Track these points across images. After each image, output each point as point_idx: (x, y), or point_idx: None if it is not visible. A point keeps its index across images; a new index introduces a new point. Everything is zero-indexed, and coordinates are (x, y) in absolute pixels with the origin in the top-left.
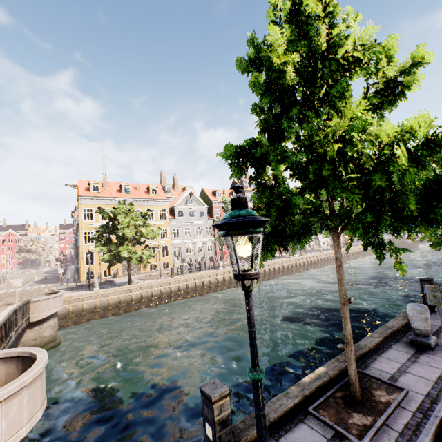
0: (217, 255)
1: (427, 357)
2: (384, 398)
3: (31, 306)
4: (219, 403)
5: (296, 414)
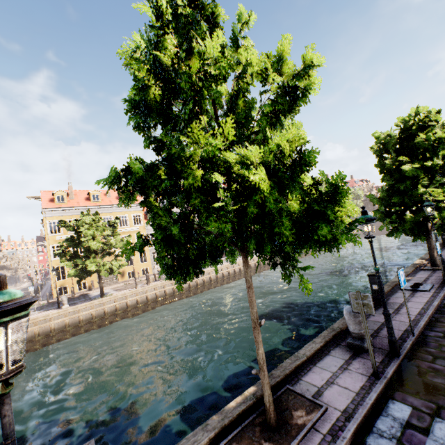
0: None
1: (359, 362)
2: (301, 419)
3: None
4: None
5: None
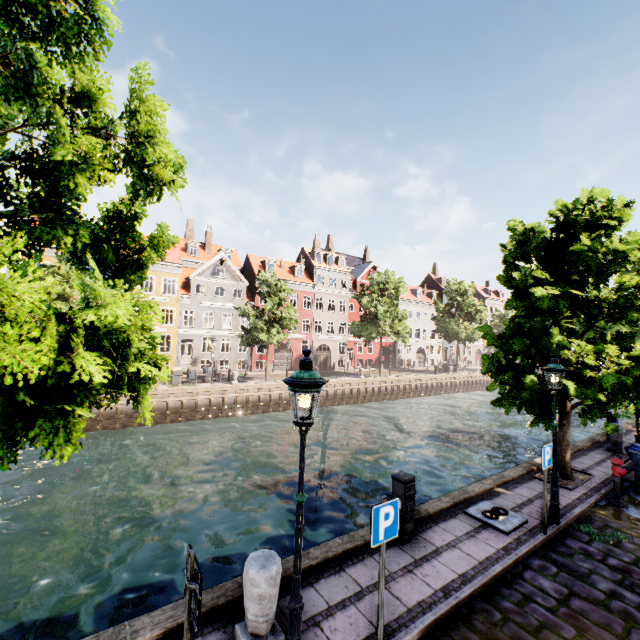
0: (253, 360)
1: None
2: None
3: None
4: None
5: None
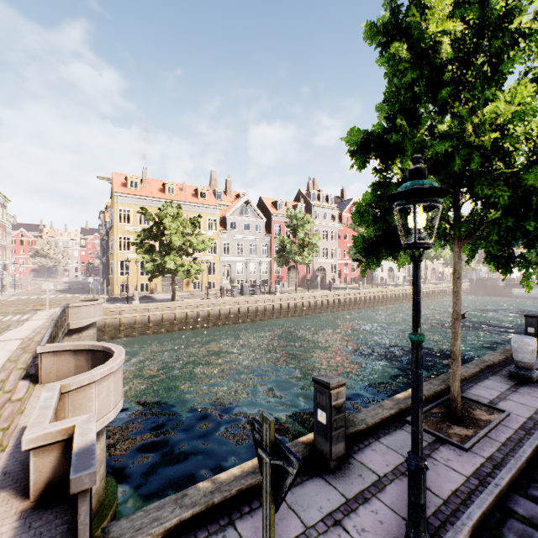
0: (273, 280)
1: (528, 389)
2: (484, 417)
3: (70, 311)
4: (336, 390)
5: (393, 423)
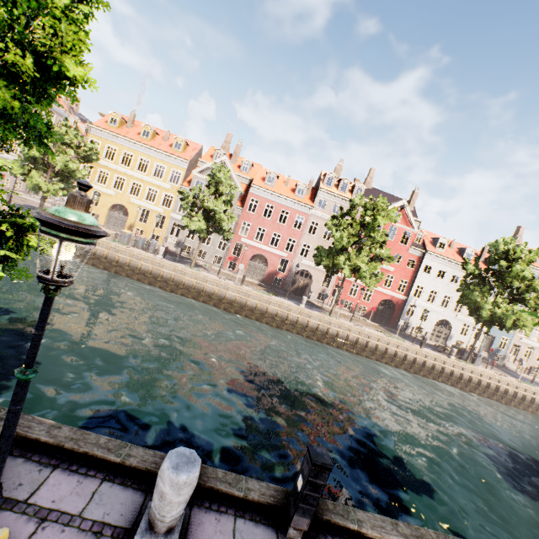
0: (227, 259)
1: None
2: None
3: None
4: None
5: None
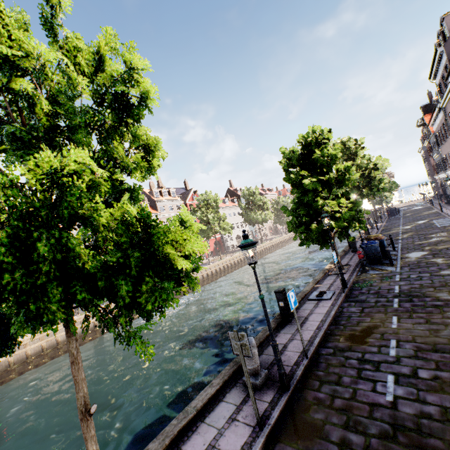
0: None
1: (249, 406)
2: None
3: None
4: None
5: None
